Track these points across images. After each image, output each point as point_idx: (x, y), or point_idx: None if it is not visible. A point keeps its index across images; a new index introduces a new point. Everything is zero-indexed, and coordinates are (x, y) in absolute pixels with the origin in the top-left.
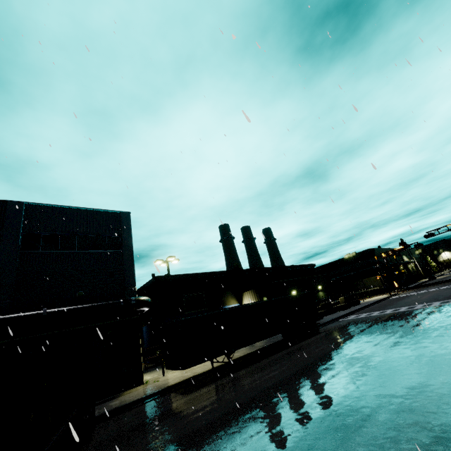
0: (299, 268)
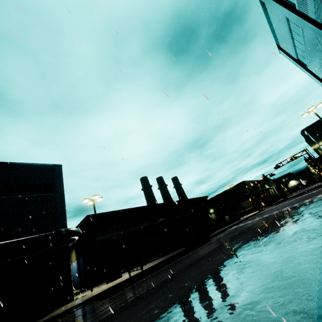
0: (197, 200)
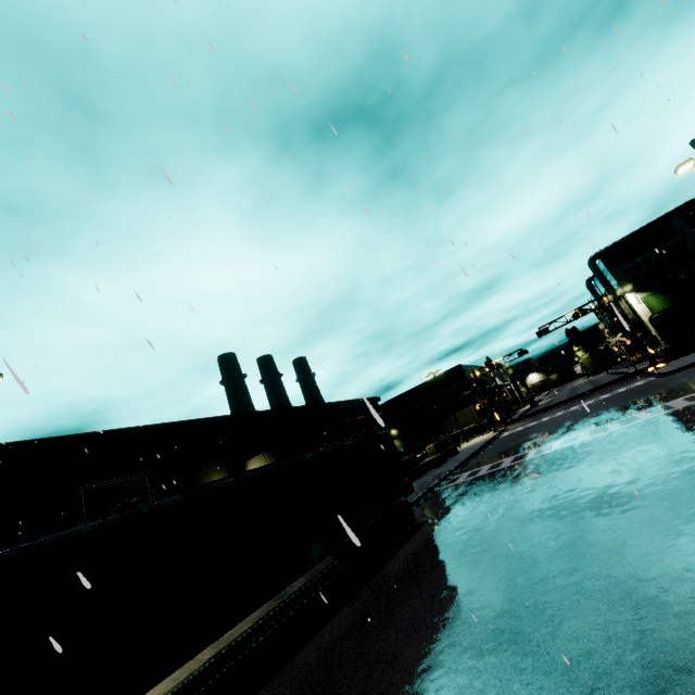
0: (355, 406)
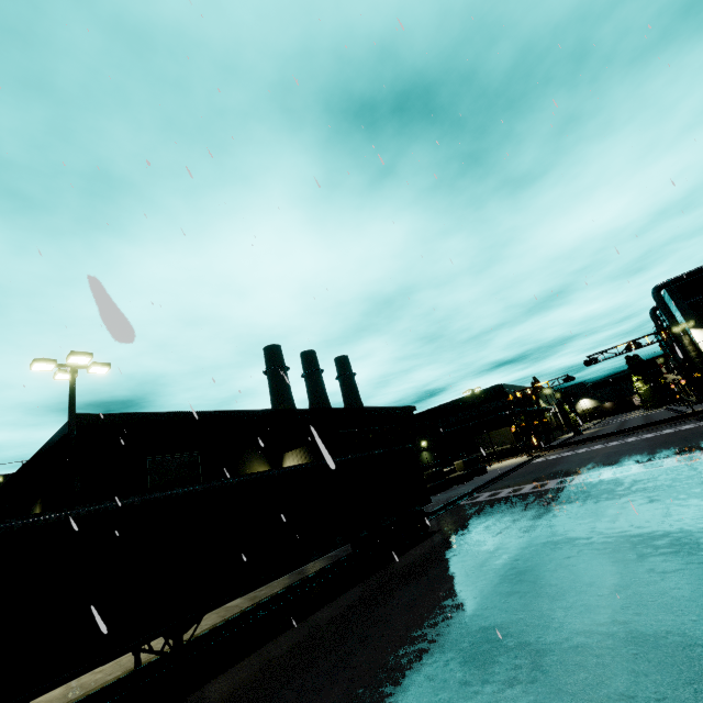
0: (390, 413)
